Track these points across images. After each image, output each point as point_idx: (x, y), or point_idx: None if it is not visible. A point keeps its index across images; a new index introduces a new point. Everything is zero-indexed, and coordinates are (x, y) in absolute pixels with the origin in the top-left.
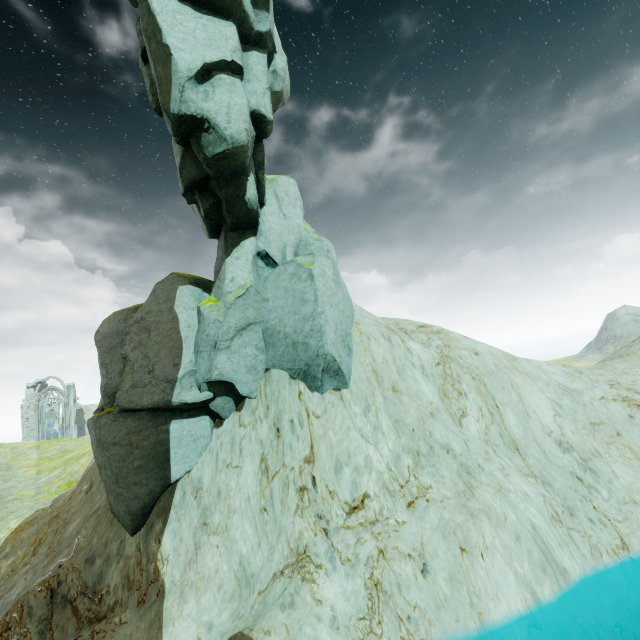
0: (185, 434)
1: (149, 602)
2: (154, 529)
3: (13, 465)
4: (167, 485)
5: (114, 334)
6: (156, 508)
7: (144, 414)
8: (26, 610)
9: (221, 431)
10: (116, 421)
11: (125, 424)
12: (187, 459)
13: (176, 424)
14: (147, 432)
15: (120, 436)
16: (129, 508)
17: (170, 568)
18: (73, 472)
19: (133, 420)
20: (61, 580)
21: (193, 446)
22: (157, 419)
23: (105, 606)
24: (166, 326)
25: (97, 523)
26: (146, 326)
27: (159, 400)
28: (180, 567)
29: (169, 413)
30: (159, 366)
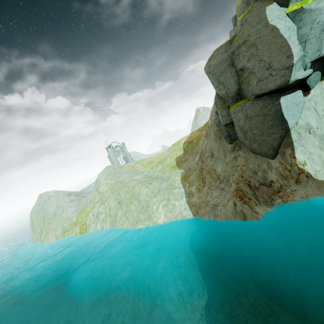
0: (289, 103)
1: (303, 181)
2: (286, 153)
3: (136, 169)
4: (287, 131)
5: (221, 63)
6: (281, 145)
7: (265, 97)
8: (244, 192)
9: (310, 97)
10: (253, 104)
11: (257, 104)
12: (294, 116)
13: (283, 99)
14: (269, 107)
15: (257, 111)
16: (272, 145)
17: (309, 166)
18: (169, 164)
19: (260, 102)
20: (249, 181)
21: (296, 109)
22: (272, 99)
23: (275, 188)
24: (268, 37)
25: (246, 159)
26: (251, 44)
27: (281, 82)
28: (318, 164)
29: (277, 94)
30: (275, 62)
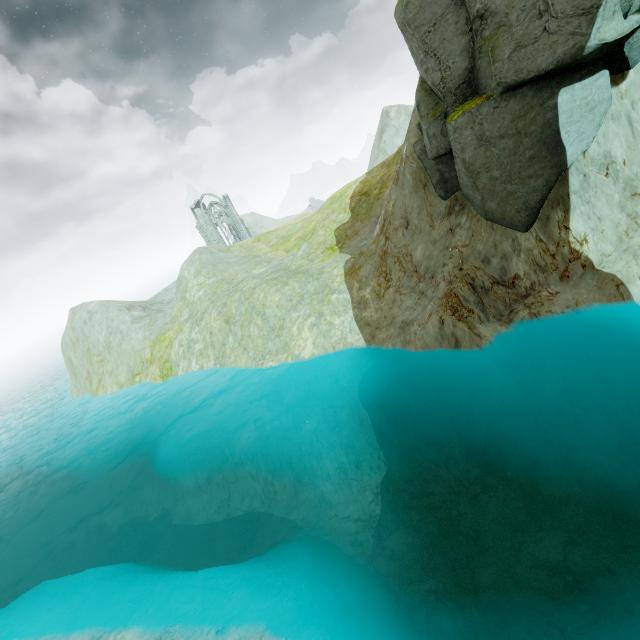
0: (577, 105)
1: (575, 276)
2: (552, 220)
3: (256, 255)
4: (562, 172)
5: None
6: (545, 202)
7: (525, 91)
8: (461, 299)
9: (625, 87)
10: (497, 108)
11: (507, 109)
12: (583, 136)
13: (565, 94)
14: (532, 114)
15: (505, 126)
16: (527, 204)
17: (592, 246)
18: (322, 242)
19: (515, 102)
20: (472, 277)
21: (588, 118)
22: (541, 94)
23: (521, 289)
24: None
25: (472, 234)
26: None
27: (566, 52)
28: (609, 241)
29: (555, 81)
30: None
